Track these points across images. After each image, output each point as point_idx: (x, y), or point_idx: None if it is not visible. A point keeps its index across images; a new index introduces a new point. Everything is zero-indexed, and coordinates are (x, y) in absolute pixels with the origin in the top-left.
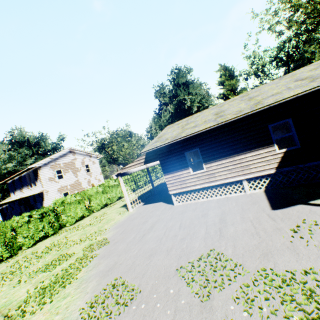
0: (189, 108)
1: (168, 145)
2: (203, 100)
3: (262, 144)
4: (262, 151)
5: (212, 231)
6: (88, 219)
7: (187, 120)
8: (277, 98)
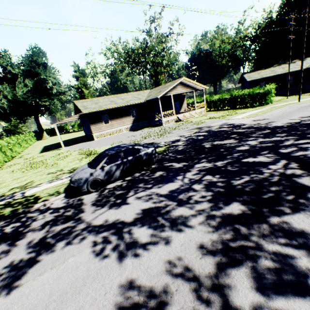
0: (49, 88)
1: (93, 111)
2: (58, 84)
3: (128, 115)
4: (128, 118)
5: (125, 136)
6: (18, 162)
7: (92, 101)
8: (133, 102)
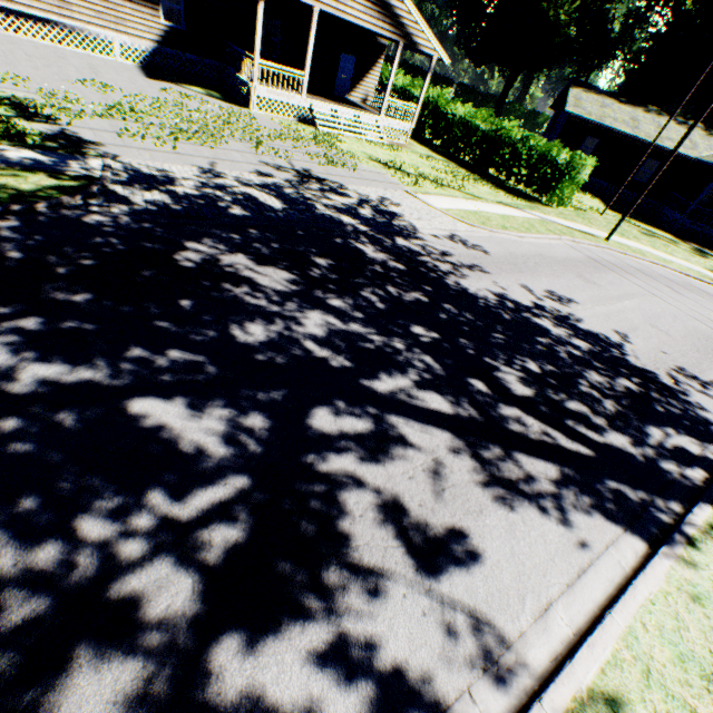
0: None
1: None
2: None
3: (149, 1)
4: (146, 11)
5: (87, 73)
6: None
7: None
8: None
